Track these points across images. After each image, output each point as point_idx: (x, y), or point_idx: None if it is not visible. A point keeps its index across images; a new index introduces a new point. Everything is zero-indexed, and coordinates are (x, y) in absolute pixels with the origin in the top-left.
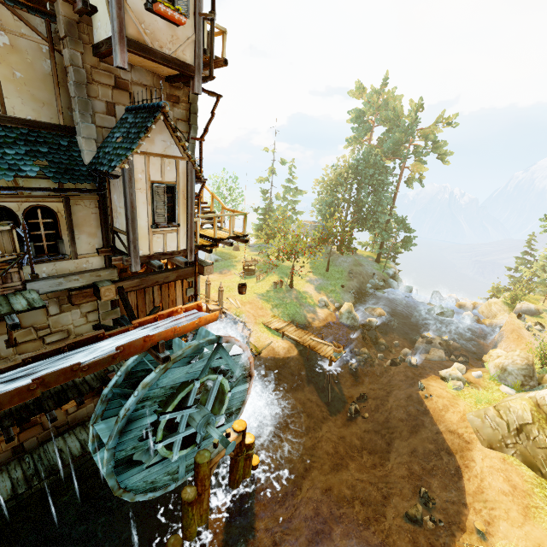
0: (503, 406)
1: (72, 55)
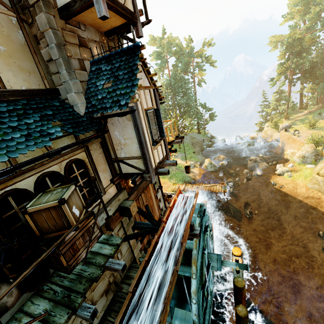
0: (323, 173)
1: (47, 18)
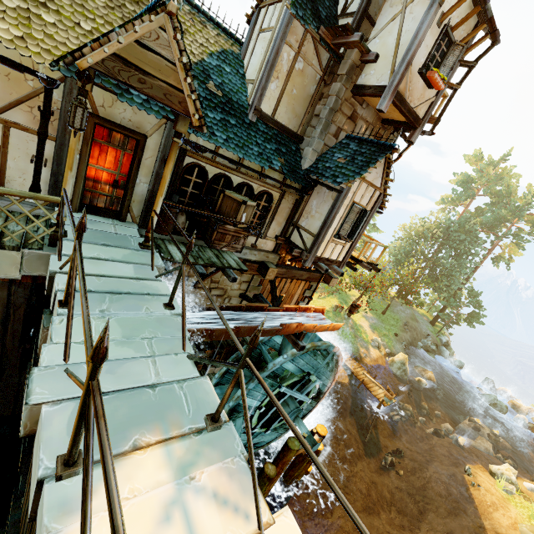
0: None
1: (340, 88)
